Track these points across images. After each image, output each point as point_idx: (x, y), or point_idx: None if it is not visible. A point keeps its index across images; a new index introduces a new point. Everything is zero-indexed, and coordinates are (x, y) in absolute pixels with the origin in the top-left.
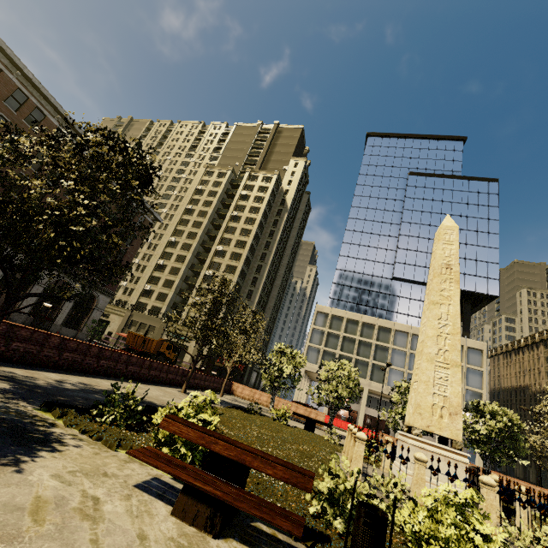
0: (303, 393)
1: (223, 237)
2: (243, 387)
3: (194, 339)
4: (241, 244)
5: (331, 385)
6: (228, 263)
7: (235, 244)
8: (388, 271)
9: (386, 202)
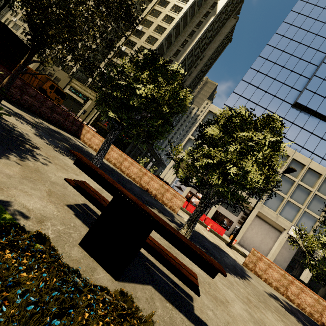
0: (170, 177)
1: (145, 18)
2: (94, 134)
3: (90, 100)
4: (160, 30)
5: (223, 154)
6: (142, 44)
7: (154, 28)
8: (292, 96)
9: (323, 26)
